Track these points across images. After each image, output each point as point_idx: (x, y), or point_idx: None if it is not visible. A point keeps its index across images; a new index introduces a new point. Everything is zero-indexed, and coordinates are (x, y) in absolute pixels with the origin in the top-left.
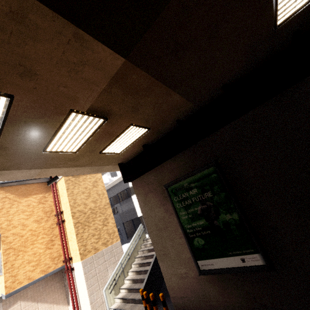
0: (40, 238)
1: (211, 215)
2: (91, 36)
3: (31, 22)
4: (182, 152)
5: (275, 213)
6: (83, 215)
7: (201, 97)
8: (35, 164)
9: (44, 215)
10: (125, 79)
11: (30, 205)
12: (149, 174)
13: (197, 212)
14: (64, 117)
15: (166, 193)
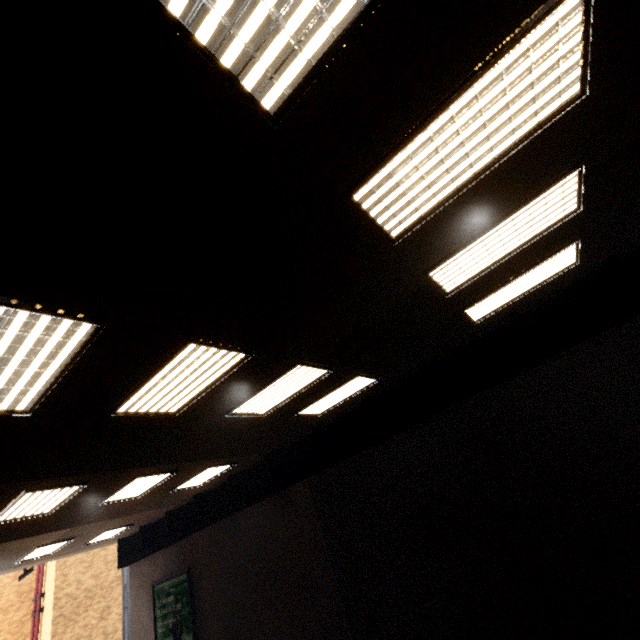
0: (1, 639)
1: (178, 632)
2: (42, 534)
3: (6, 544)
4: (172, 545)
5: (213, 639)
6: (72, 602)
7: (178, 502)
8: (7, 568)
9: (17, 599)
10: (79, 528)
11: (1, 582)
12: (145, 561)
13: (170, 626)
14: (32, 549)
15: (152, 594)
